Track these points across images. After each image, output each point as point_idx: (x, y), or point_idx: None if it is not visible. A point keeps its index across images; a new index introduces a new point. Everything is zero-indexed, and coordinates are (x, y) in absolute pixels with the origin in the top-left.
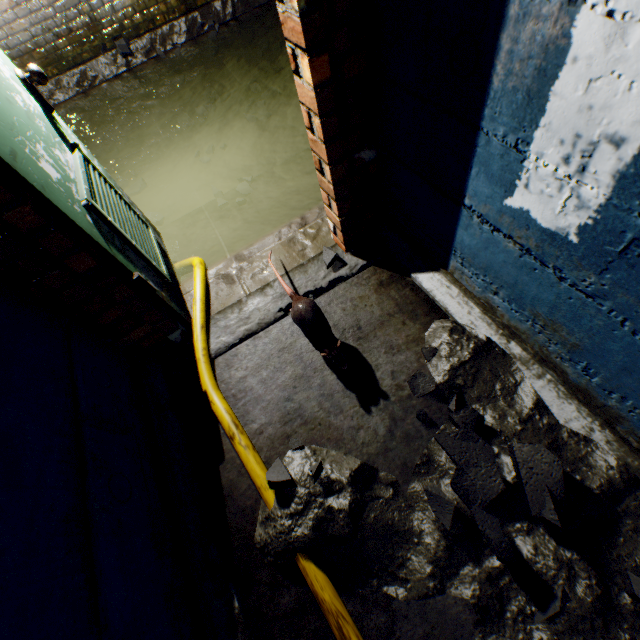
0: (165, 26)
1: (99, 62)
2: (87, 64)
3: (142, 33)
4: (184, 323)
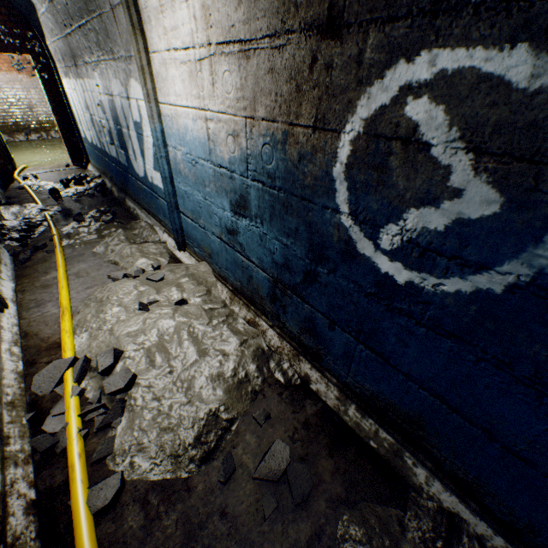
0: (50, 131)
1: (14, 135)
2: (8, 134)
3: (39, 131)
4: (15, 169)
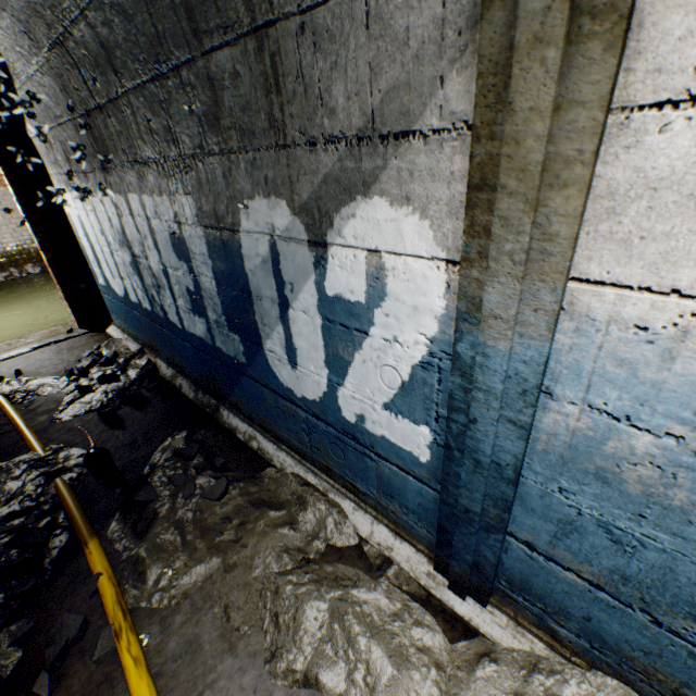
0: (25, 265)
1: None
2: None
3: (6, 267)
4: None
